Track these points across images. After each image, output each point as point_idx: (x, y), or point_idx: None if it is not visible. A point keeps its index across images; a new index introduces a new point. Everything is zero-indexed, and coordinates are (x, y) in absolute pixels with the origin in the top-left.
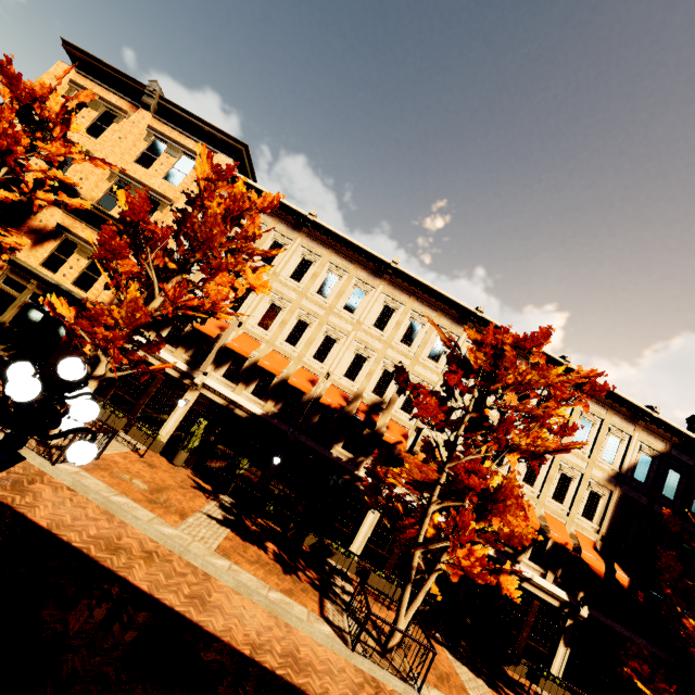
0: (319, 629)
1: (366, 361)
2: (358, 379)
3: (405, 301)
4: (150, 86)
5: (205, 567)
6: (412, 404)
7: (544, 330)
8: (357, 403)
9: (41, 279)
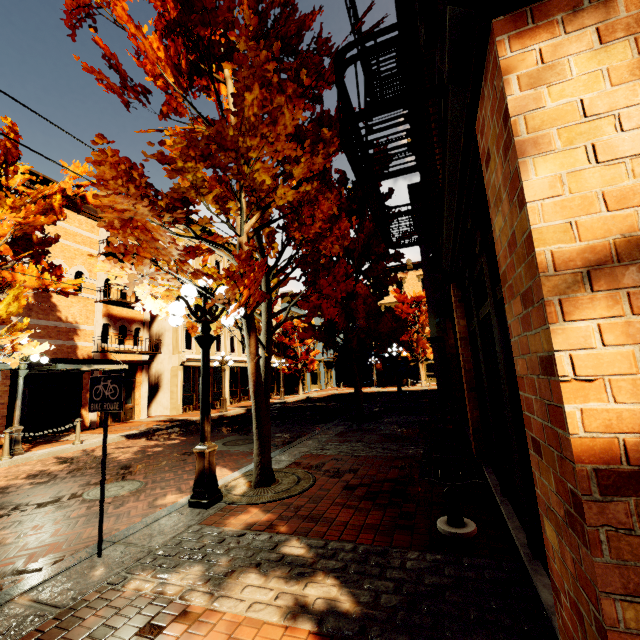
0: None
1: None
2: None
3: None
4: (408, 262)
5: None
6: None
7: None
8: None
9: None
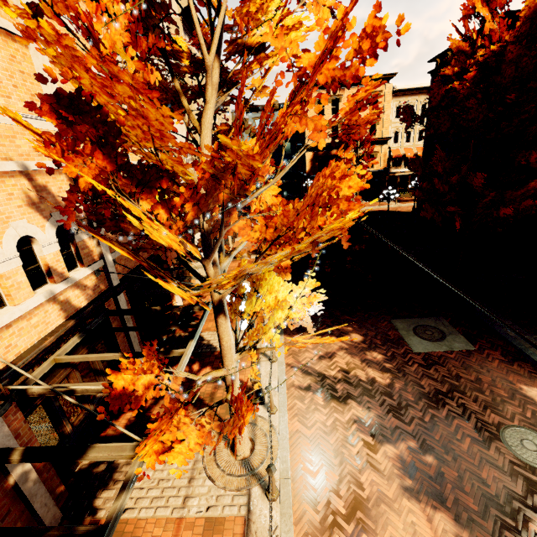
0: None
1: None
2: None
3: None
4: None
5: None
6: None
7: None
8: None
9: None
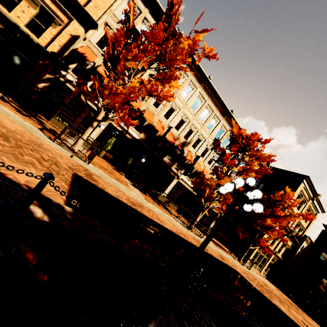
0: (179, 224)
1: (184, 123)
2: (179, 130)
3: (207, 99)
4: None
5: (150, 207)
6: (196, 145)
7: (270, 139)
8: (177, 141)
9: (1, 15)
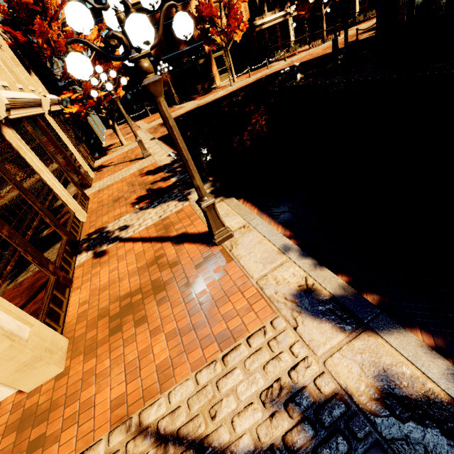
0: None
1: None
2: None
3: None
4: None
5: None
6: None
7: None
8: None
9: None
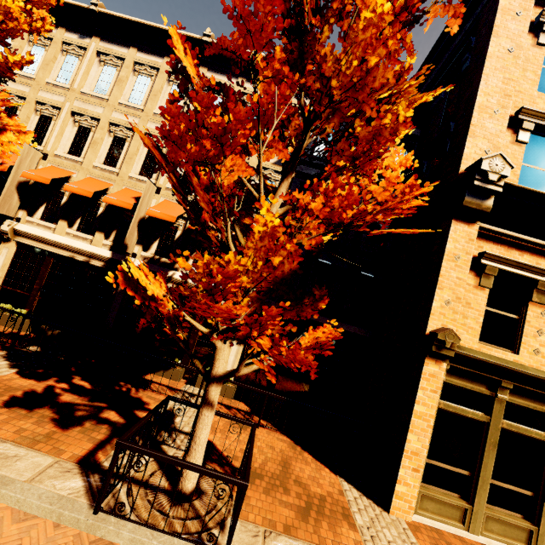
0: None
1: None
2: None
3: None
4: None
5: None
6: (42, 134)
7: None
8: None
9: None
